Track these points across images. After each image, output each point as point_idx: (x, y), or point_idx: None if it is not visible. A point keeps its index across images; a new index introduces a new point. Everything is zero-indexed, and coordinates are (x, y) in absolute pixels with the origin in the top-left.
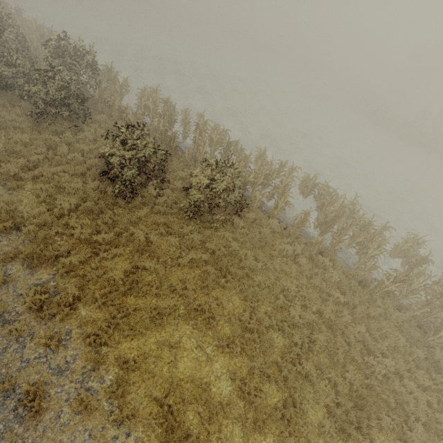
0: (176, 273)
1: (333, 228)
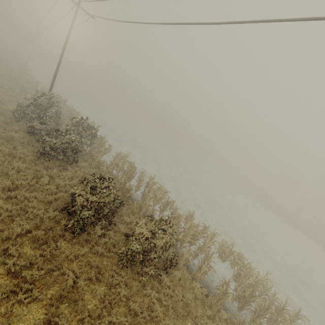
0: None
1: (251, 305)
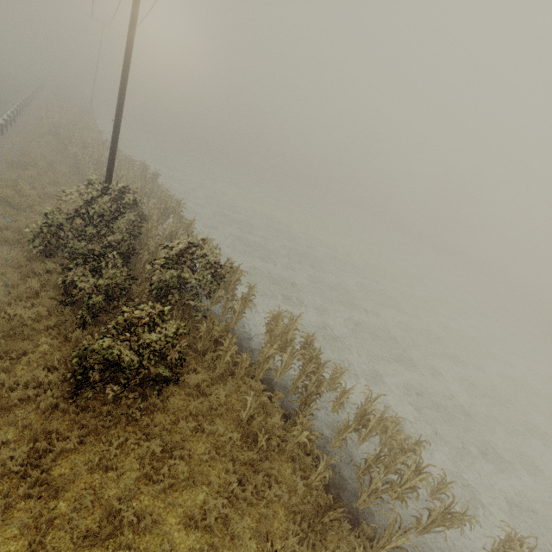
0: None
1: None
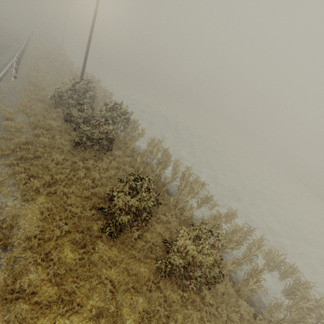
0: None
1: None
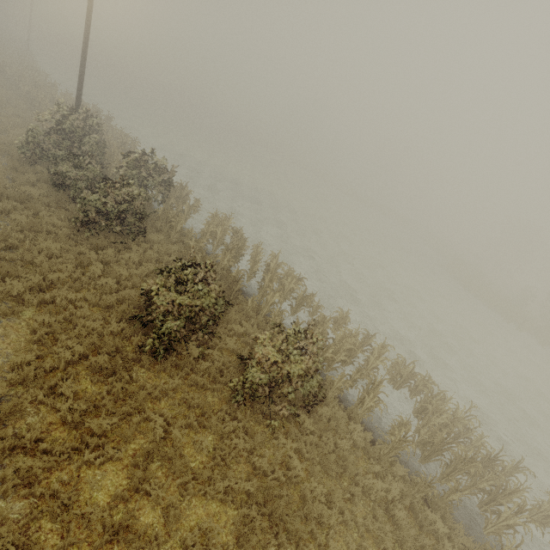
0: (197, 510)
1: (443, 455)
